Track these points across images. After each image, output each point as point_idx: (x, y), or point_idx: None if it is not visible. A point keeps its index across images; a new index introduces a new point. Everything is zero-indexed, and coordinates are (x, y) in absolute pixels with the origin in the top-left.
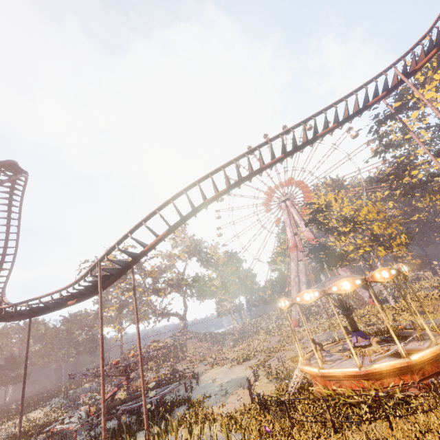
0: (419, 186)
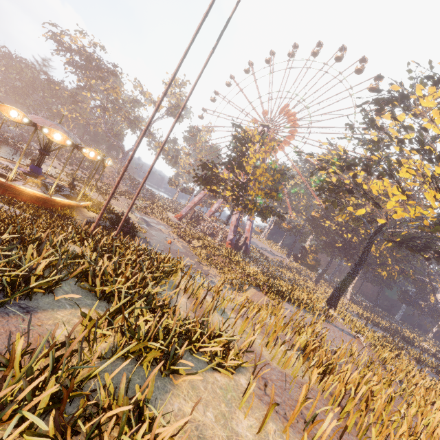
0: (331, 191)
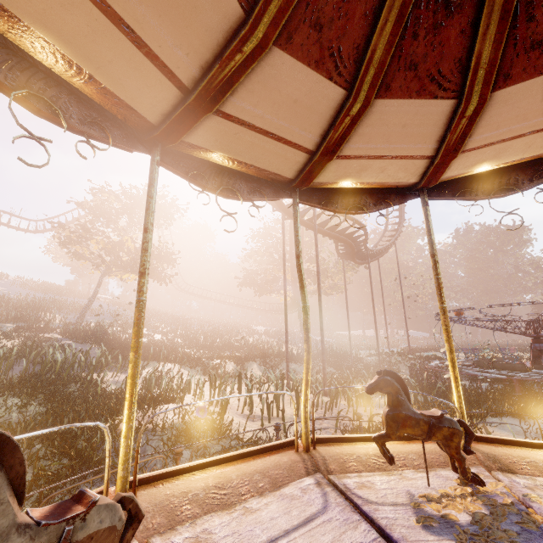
0: None
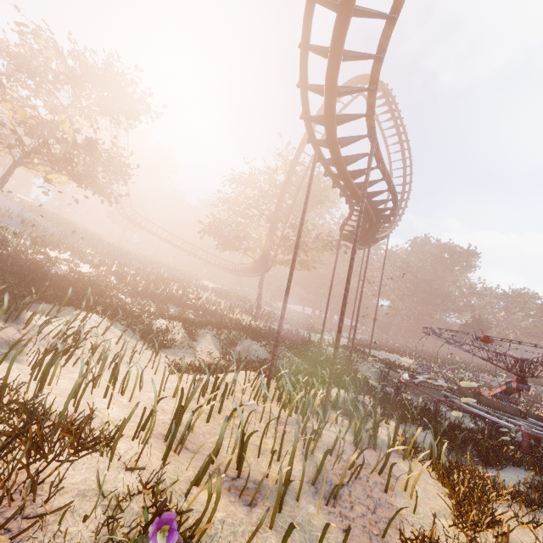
0: None
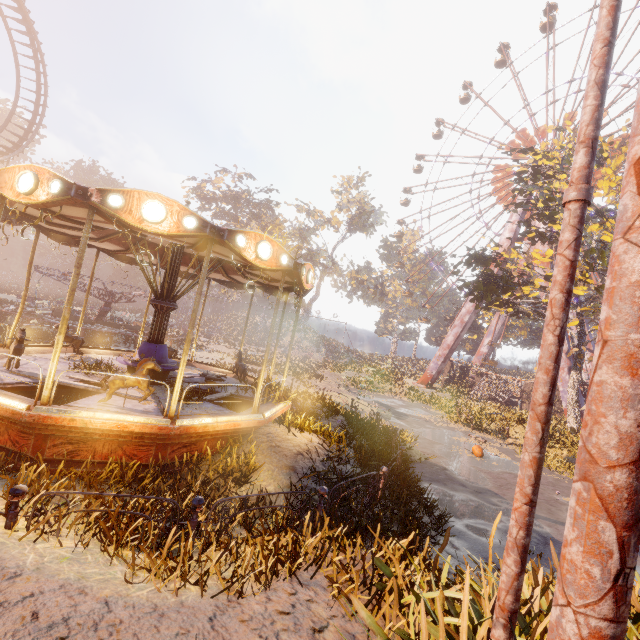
0: None
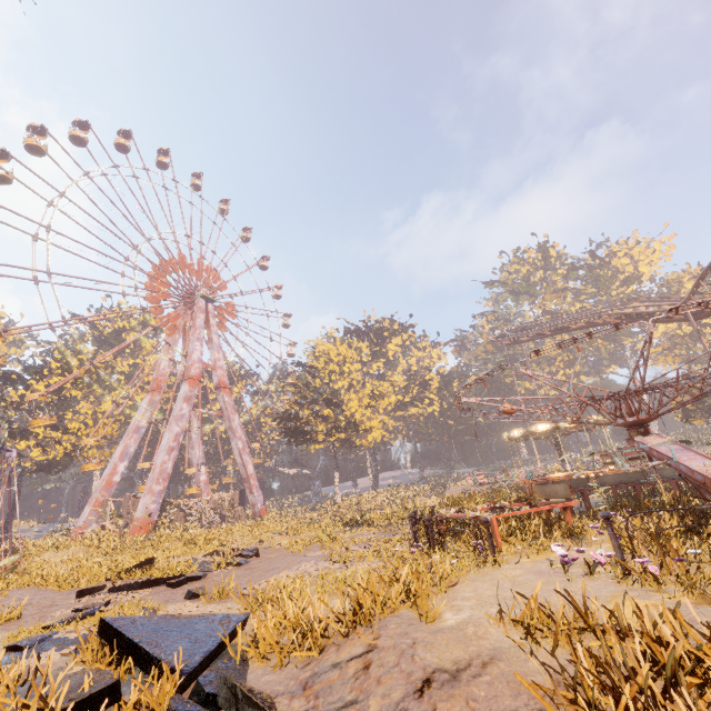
0: None
